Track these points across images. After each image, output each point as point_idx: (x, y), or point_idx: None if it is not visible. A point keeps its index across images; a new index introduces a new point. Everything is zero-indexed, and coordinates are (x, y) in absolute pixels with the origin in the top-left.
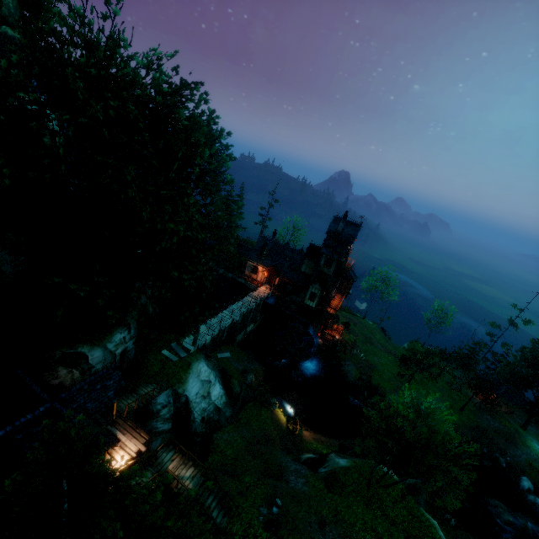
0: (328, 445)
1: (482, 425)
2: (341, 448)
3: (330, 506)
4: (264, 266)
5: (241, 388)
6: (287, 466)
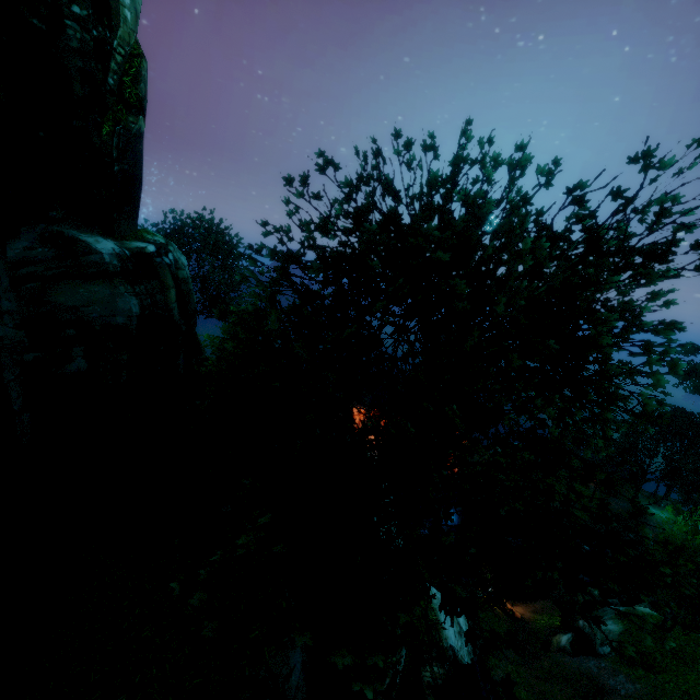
0: (550, 612)
1: (616, 510)
2: (562, 607)
3: (675, 692)
4: (360, 407)
5: (465, 593)
6: (588, 670)
